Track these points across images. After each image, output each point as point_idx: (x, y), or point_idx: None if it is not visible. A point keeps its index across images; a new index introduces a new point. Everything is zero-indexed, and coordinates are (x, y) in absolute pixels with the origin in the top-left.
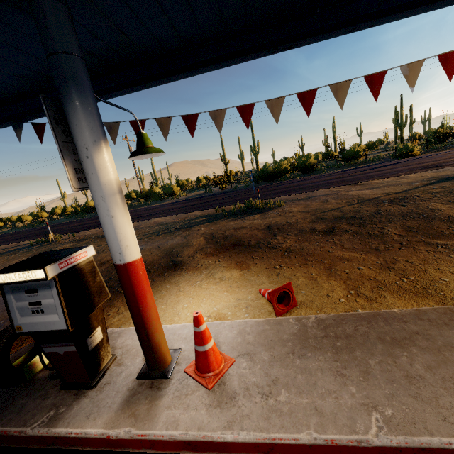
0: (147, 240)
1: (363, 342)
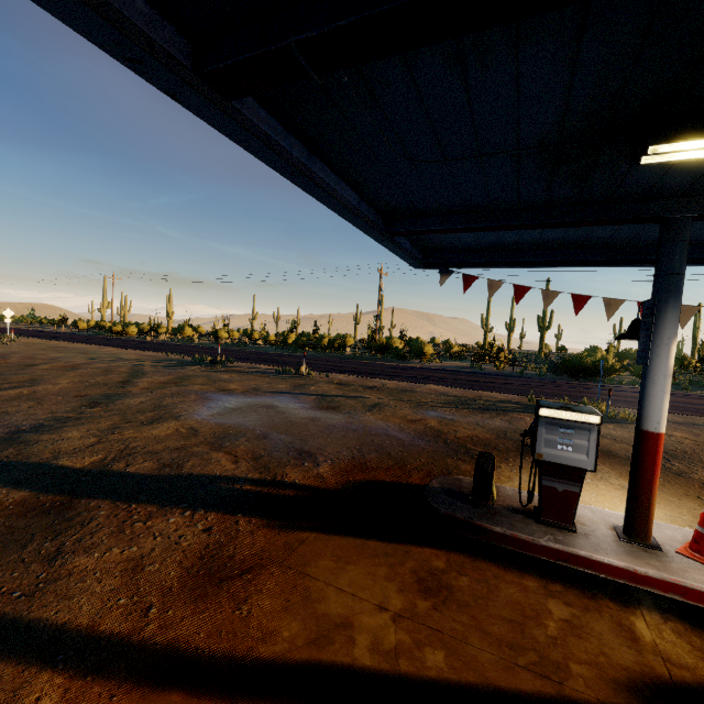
0: (448, 410)
1: None
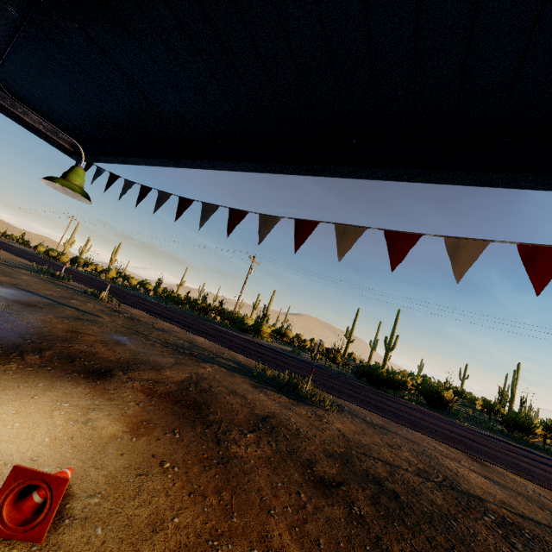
0: (149, 343)
1: None
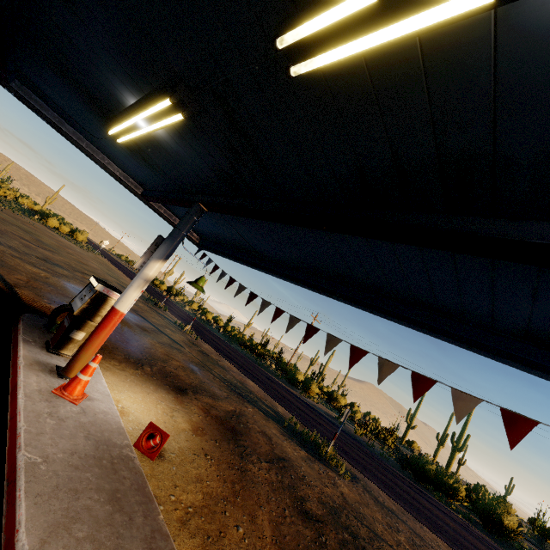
0: (212, 376)
1: (110, 477)
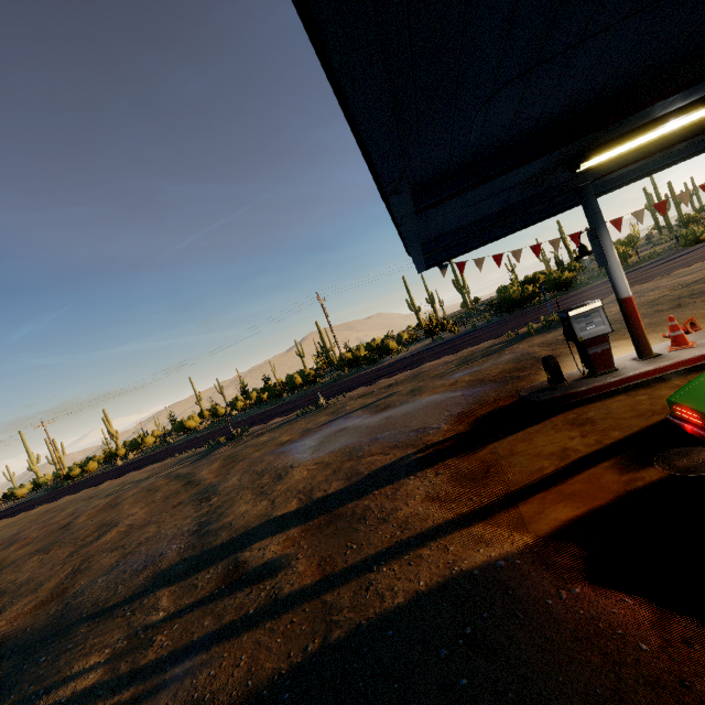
0: (464, 368)
1: None
